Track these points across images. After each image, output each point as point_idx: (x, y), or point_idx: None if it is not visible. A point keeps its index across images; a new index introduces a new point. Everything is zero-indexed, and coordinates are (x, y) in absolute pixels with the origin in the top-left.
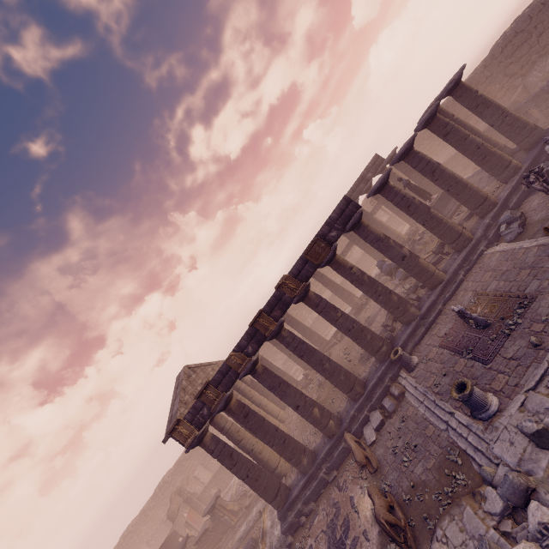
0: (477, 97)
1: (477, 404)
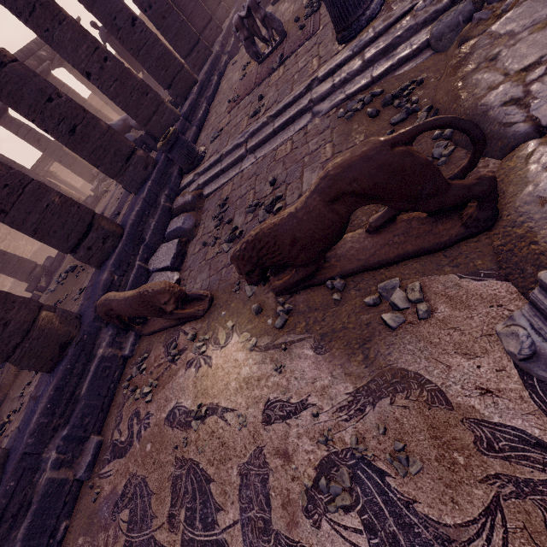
0: None
1: None
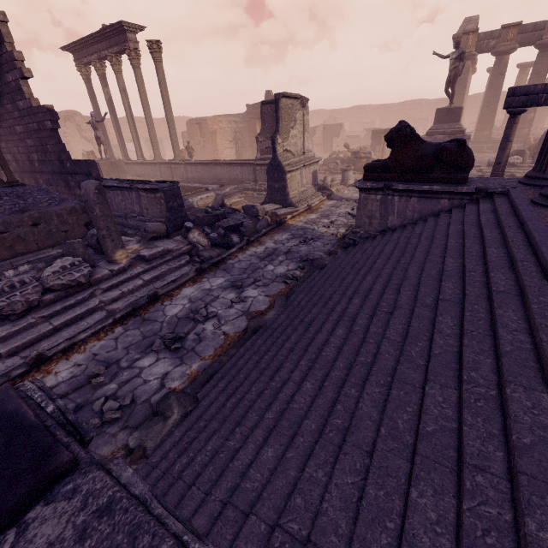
0: None
1: None
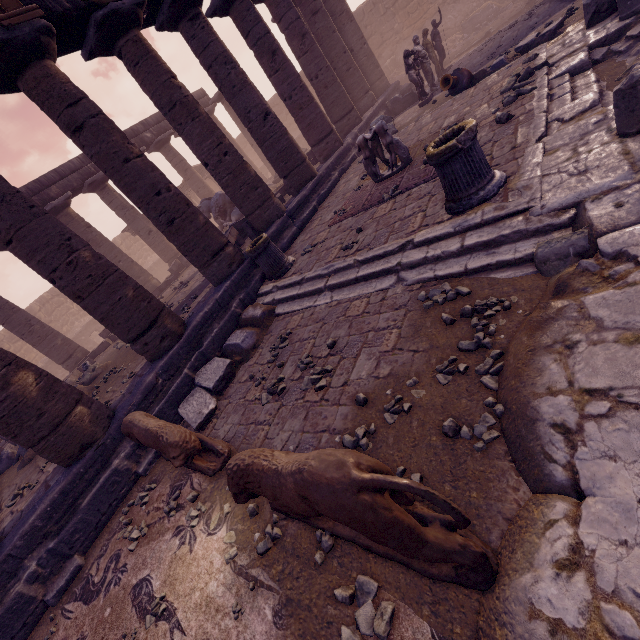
0: (343, 0)
1: (482, 160)
